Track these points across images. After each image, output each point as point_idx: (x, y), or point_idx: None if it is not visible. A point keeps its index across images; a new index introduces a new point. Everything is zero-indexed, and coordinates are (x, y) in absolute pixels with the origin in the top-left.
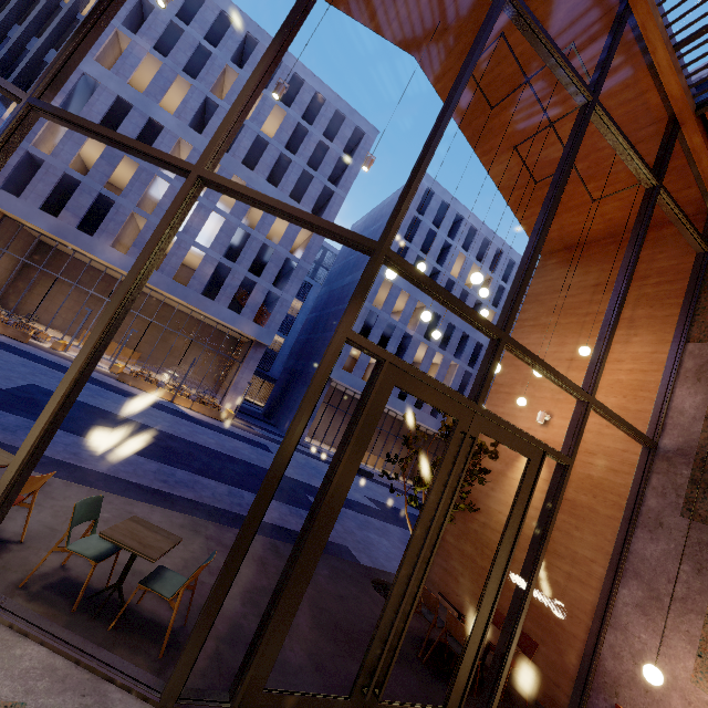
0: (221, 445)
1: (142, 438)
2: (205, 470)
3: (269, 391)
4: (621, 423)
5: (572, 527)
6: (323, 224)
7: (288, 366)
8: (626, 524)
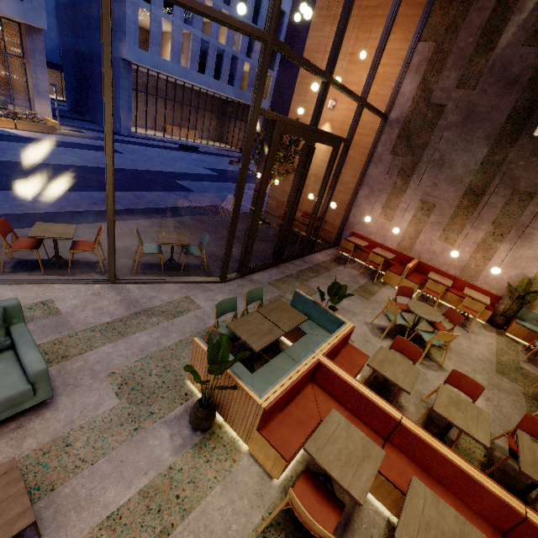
0: (86, 160)
1: (34, 176)
2: (104, 186)
3: (53, 78)
4: (375, 111)
5: (343, 168)
6: (229, 20)
7: (67, 47)
8: (367, 163)
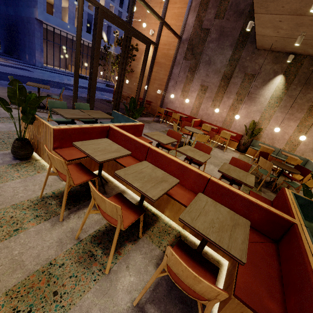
0: (4, 70)
1: None
2: None
3: None
4: (172, 30)
5: (160, 70)
6: None
7: (1, 12)
8: (172, 66)
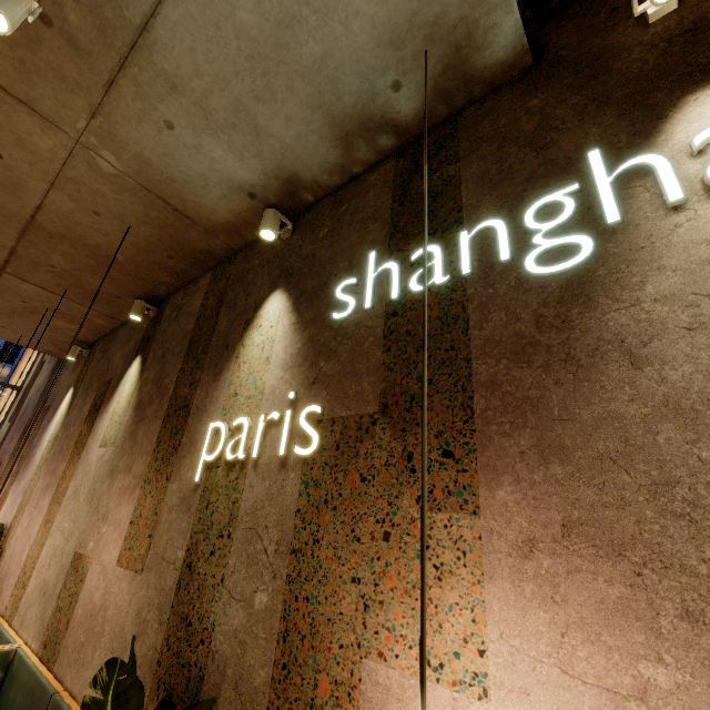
0: None
1: None
2: None
3: None
4: None
5: None
6: None
7: None
8: None
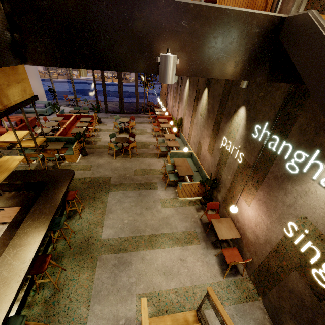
0: (125, 90)
1: (102, 93)
2: (117, 96)
3: None
4: None
5: None
6: None
7: None
8: None
